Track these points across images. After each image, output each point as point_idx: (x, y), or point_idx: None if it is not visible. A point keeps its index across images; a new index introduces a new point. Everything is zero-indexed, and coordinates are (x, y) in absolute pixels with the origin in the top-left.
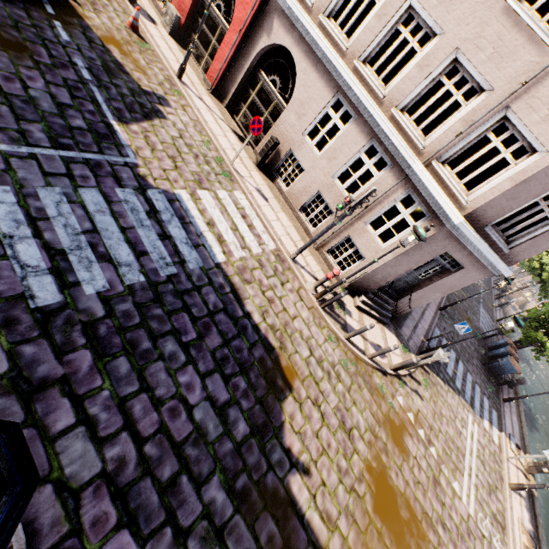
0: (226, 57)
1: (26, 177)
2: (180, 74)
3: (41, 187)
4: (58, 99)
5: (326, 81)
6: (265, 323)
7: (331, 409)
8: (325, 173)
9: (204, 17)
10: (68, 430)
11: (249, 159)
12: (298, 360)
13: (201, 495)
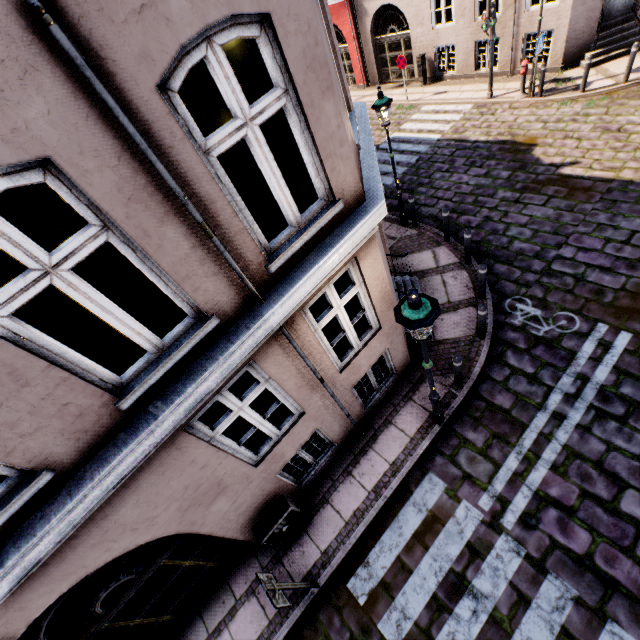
0: (358, 60)
1: None
2: None
3: None
4: None
5: None
6: (491, 137)
7: (586, 132)
8: (468, 27)
9: None
10: (417, 209)
11: (416, 89)
12: (533, 133)
13: (494, 198)
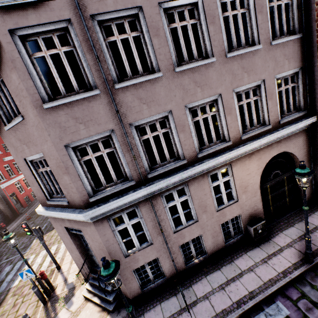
0: None
1: None
2: None
3: None
4: (24, 242)
5: None
6: None
7: None
8: None
9: None
10: None
11: None
12: None
13: None
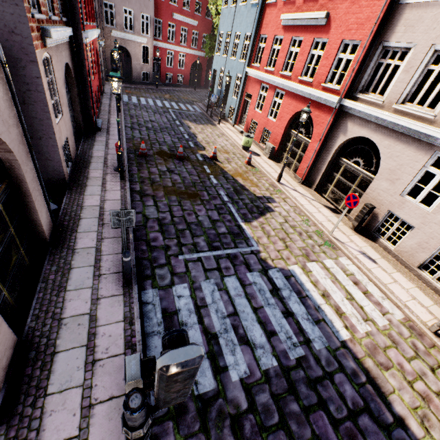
0: (311, 158)
1: (195, 274)
2: (279, 179)
3: (203, 280)
4: (212, 217)
5: (416, 147)
6: (431, 439)
7: None
8: None
9: (293, 142)
10: None
11: (344, 225)
12: None
13: None
